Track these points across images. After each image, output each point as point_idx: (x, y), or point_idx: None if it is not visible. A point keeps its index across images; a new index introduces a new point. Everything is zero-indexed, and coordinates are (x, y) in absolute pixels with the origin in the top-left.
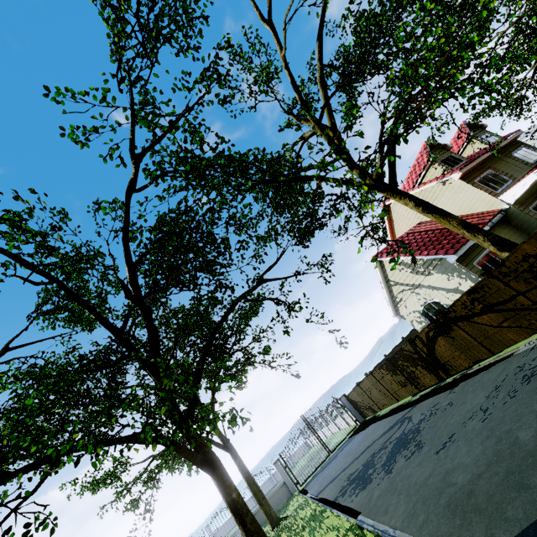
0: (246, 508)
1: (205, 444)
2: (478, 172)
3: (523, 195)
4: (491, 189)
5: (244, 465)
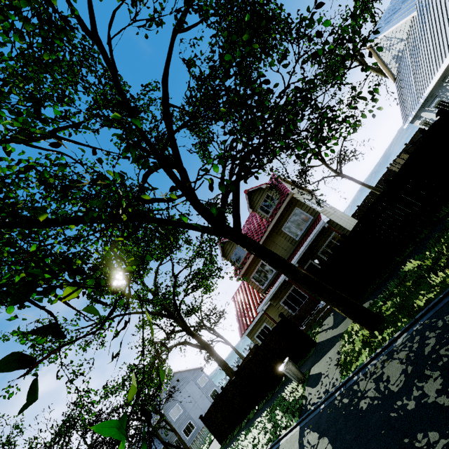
0: (180, 439)
1: (171, 427)
2: (253, 266)
3: (279, 289)
4: (259, 285)
5: (236, 350)
